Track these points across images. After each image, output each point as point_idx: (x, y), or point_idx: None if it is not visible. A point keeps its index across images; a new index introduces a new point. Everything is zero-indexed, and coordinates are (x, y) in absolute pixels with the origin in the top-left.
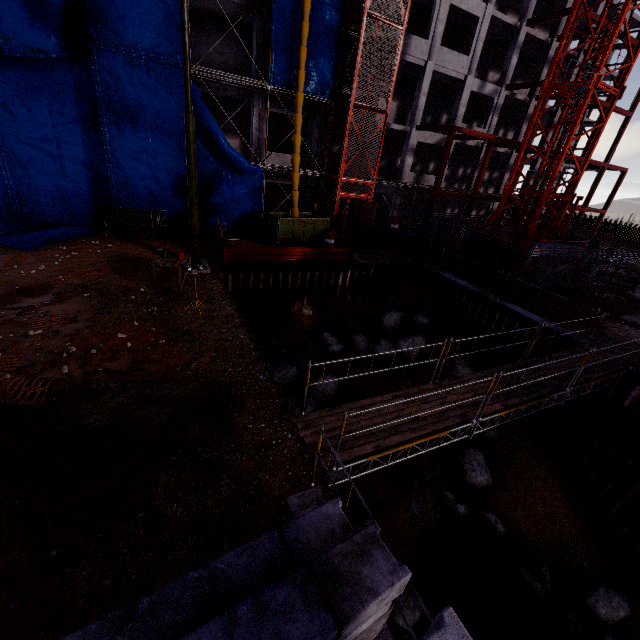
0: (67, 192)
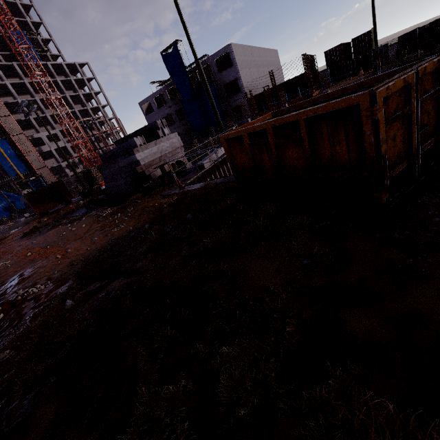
0: None
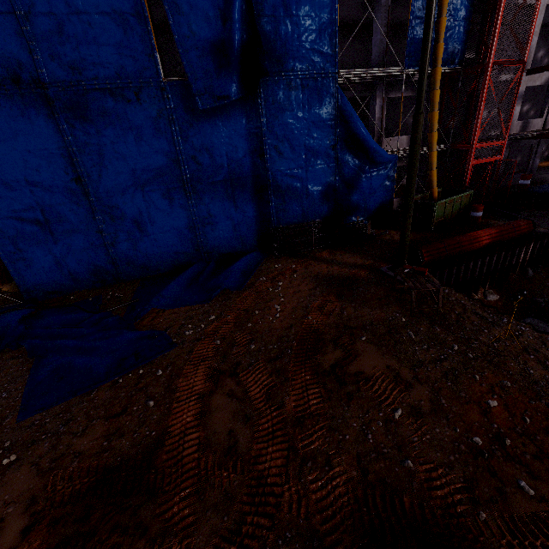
0: (238, 223)
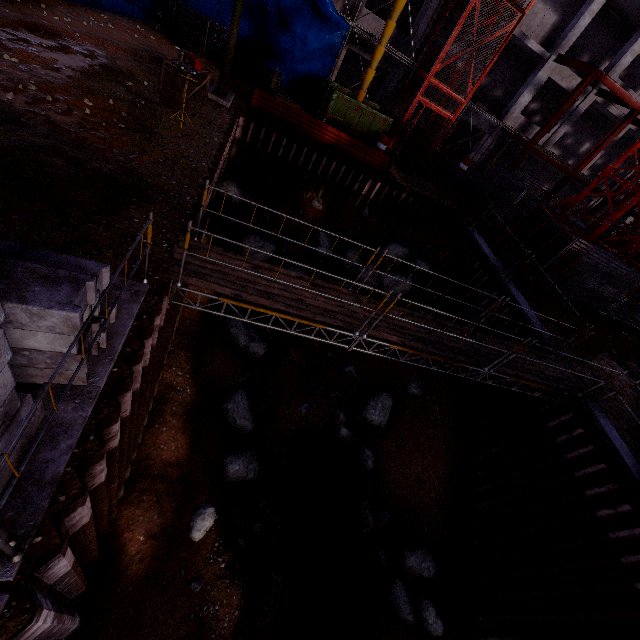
0: None
